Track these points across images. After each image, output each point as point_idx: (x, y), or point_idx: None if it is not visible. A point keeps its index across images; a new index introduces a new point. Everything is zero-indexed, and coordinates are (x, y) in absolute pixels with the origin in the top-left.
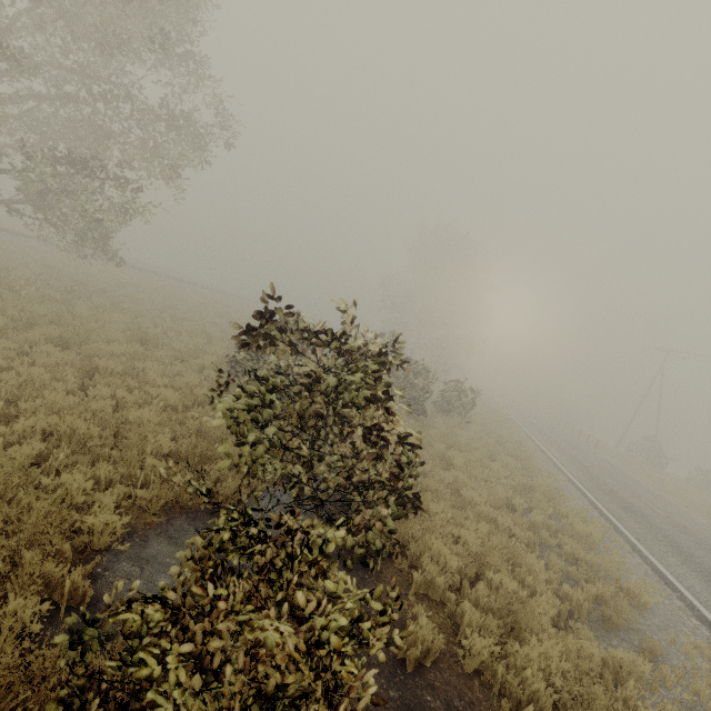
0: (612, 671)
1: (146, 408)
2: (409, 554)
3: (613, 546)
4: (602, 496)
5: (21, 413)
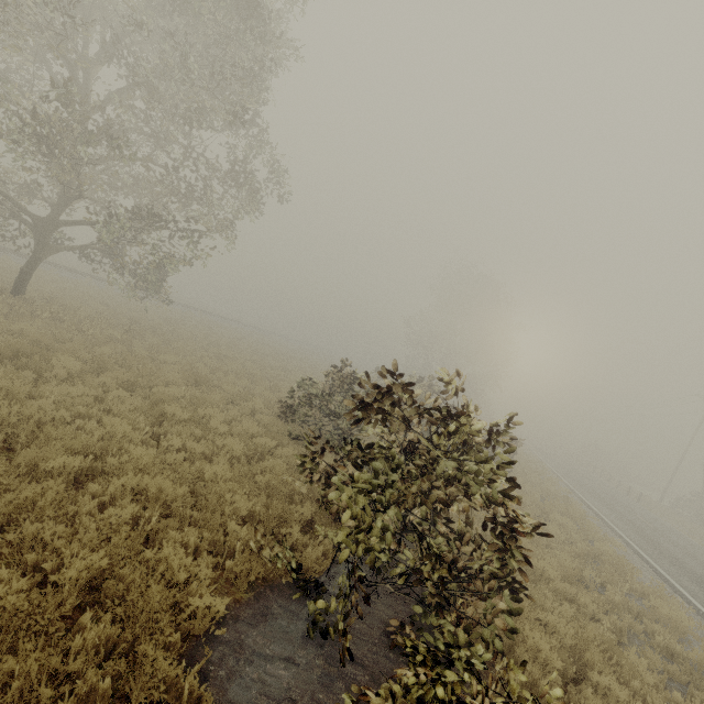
0: None
1: (219, 463)
2: None
3: (701, 633)
4: (668, 565)
5: (108, 468)
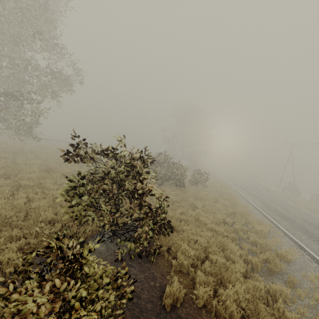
0: (272, 295)
1: (41, 200)
2: (172, 252)
3: (275, 234)
4: (270, 212)
5: None
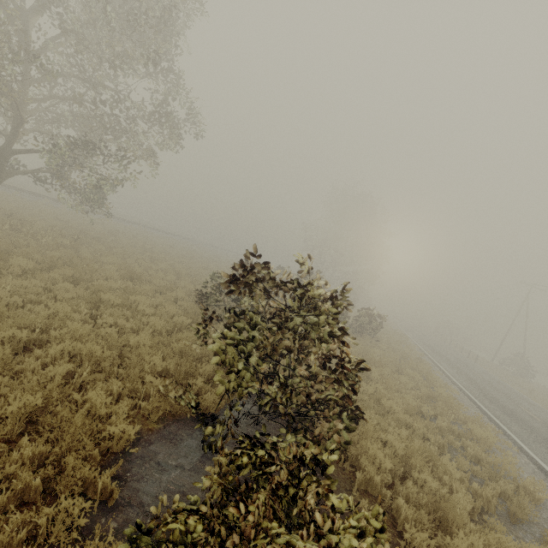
0: None
1: (142, 334)
2: (349, 456)
3: (504, 447)
4: (488, 403)
5: (51, 339)
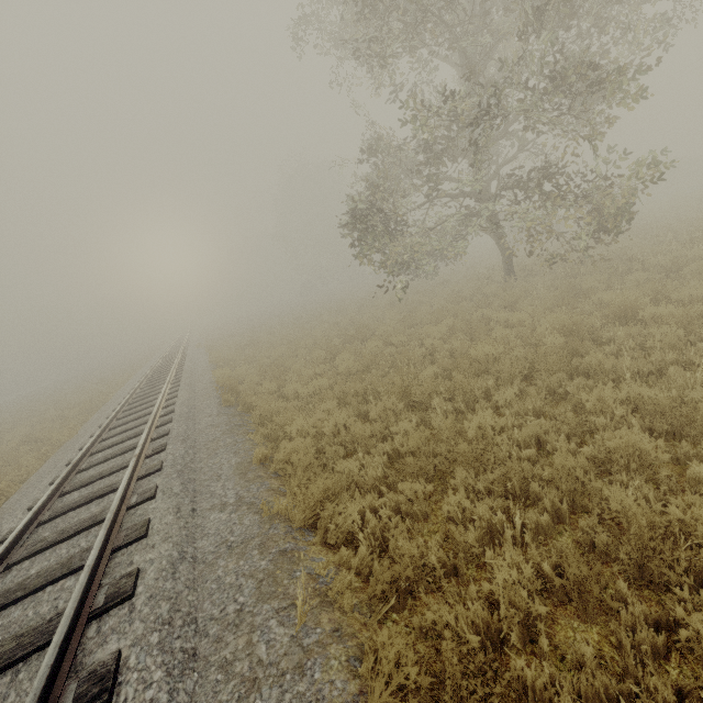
0: None
1: None
2: None
3: None
4: None
5: None
